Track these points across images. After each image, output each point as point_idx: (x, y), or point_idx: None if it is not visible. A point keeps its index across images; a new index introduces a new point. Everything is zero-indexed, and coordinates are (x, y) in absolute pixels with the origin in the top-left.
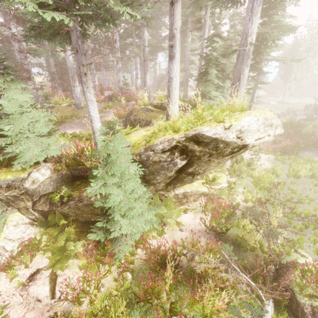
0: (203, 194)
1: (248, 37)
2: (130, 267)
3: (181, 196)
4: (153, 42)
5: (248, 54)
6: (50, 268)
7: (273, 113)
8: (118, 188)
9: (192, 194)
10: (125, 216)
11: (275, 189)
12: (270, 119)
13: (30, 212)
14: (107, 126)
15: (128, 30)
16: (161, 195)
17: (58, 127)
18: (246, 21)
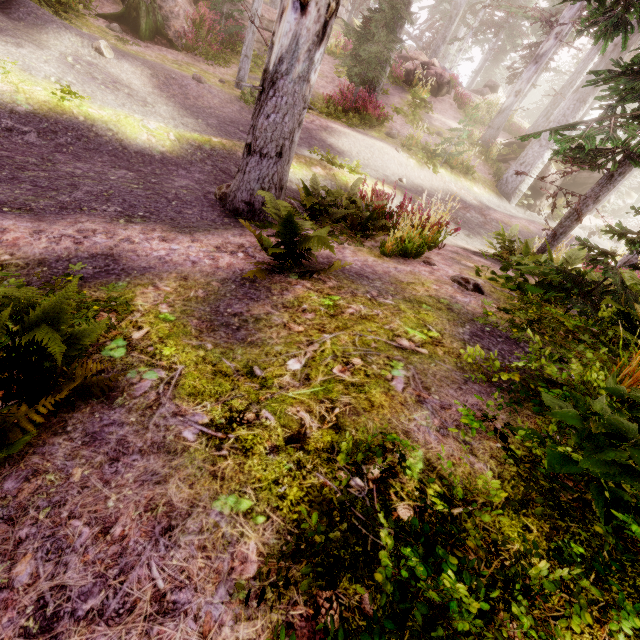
0: None
1: None
2: None
3: None
4: None
5: None
6: None
7: None
8: None
9: None
10: None
11: None
12: None
13: None
14: None
15: None
16: None
17: None
18: None
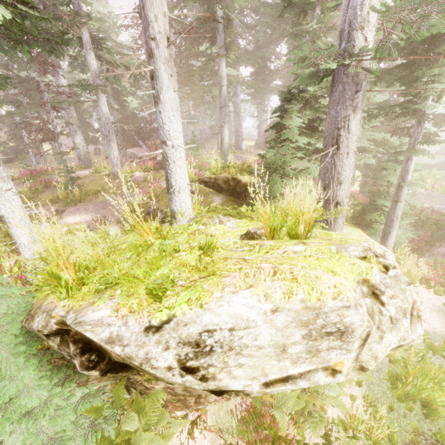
0: None
1: (354, 40)
2: None
3: (182, 392)
4: (237, 79)
5: (356, 80)
6: None
7: (375, 269)
8: None
9: (205, 392)
10: None
11: (444, 410)
12: (334, 308)
13: None
14: None
15: (207, 65)
16: (136, 381)
17: (72, 208)
18: (345, 2)
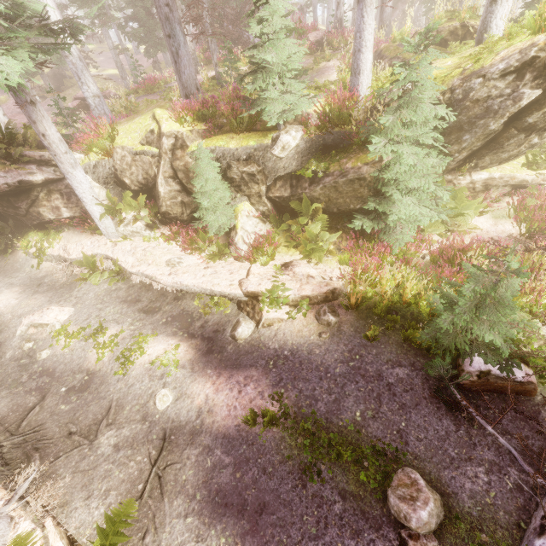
0: (520, 184)
1: None
2: (412, 260)
3: (480, 186)
4: None
5: None
6: (304, 258)
7: None
8: (410, 147)
9: (500, 182)
10: (411, 193)
11: None
12: None
13: (262, 202)
14: (425, 30)
15: None
16: (446, 182)
17: None
18: None
